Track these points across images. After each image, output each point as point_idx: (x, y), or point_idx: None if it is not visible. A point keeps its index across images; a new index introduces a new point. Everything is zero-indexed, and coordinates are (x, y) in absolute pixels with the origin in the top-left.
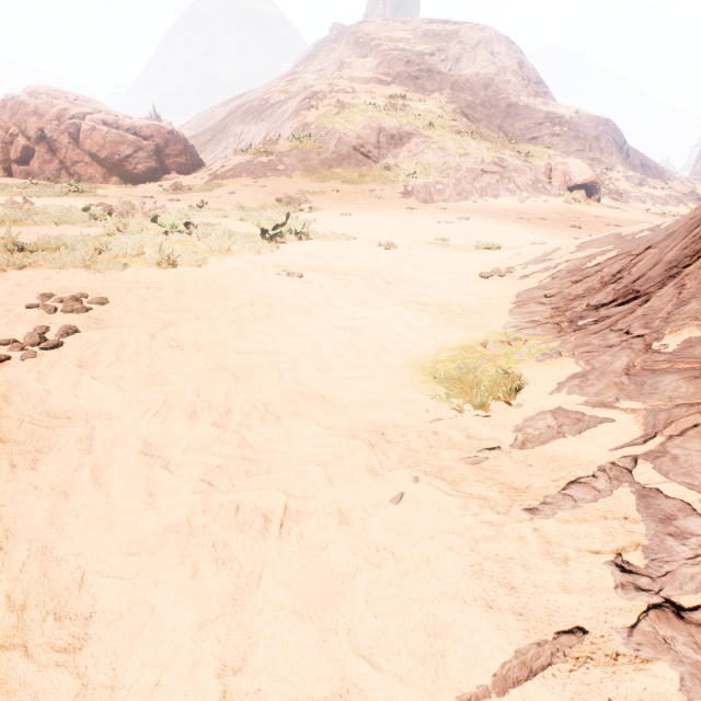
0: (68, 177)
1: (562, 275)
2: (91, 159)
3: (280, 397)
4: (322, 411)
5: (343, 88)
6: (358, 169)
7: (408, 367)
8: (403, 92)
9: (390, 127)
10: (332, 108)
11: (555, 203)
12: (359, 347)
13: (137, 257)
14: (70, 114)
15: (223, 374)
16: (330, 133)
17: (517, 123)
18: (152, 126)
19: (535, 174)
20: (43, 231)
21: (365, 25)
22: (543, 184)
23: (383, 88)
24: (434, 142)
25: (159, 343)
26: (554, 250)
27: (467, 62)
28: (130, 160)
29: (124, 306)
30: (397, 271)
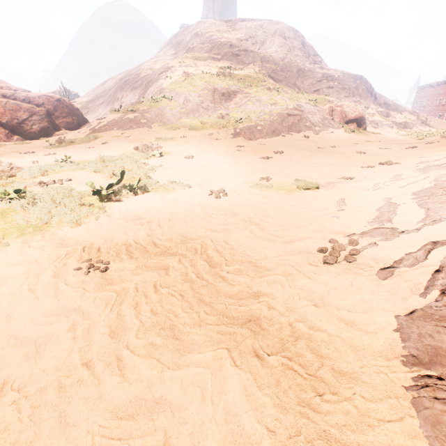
0: None
1: None
2: None
3: None
4: None
5: (188, 63)
6: (200, 118)
7: None
8: (229, 65)
9: (221, 88)
10: (180, 77)
11: (339, 133)
12: None
13: None
14: None
15: None
16: (178, 94)
17: (305, 81)
18: (43, 96)
19: (322, 114)
20: None
21: (201, 24)
22: (329, 120)
23: (216, 62)
24: (252, 97)
25: None
26: (387, 204)
27: (269, 44)
28: (27, 122)
29: None
30: (224, 237)
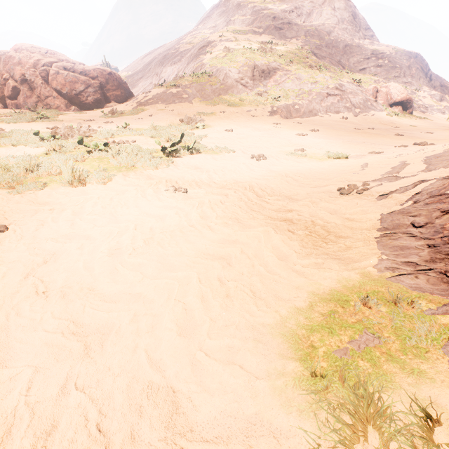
0: (42, 107)
1: (424, 199)
2: (57, 94)
3: (123, 394)
4: (164, 445)
5: (229, 38)
6: (239, 95)
7: (277, 334)
8: (271, 39)
9: (261, 64)
10: (221, 53)
11: (380, 116)
12: (227, 289)
13: (58, 176)
14: (42, 63)
15: (73, 341)
16: (219, 70)
17: (351, 58)
18: (97, 69)
19: (365, 95)
20: (0, 152)
21: None
22: (371, 102)
23: (257, 37)
24: (292, 74)
25: (26, 288)
26: (401, 164)
27: (316, 16)
28: (83, 94)
29: (19, 233)
30: (266, 183)
